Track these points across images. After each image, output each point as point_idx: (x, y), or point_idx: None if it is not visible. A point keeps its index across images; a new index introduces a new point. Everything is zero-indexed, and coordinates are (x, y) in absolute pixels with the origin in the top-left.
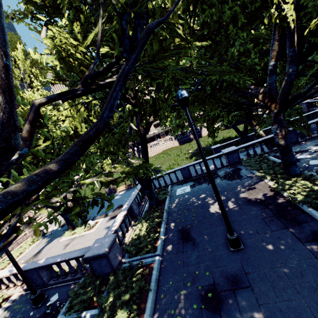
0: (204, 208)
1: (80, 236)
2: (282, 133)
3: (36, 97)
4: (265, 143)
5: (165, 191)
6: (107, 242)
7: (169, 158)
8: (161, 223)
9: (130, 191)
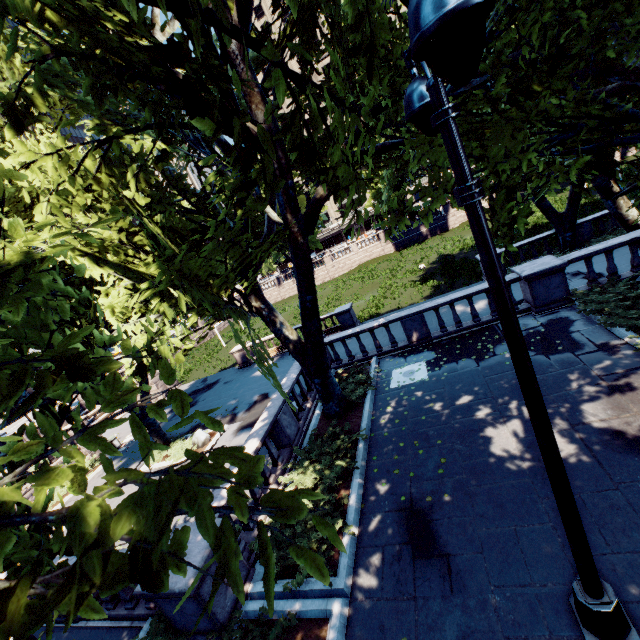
0: (472, 443)
1: (178, 466)
2: None
3: (40, 151)
4: None
5: (362, 376)
6: (199, 549)
7: (373, 282)
8: (351, 473)
9: (286, 361)
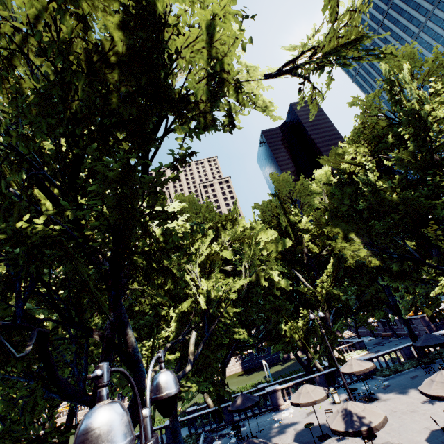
0: None
1: None
2: (172, 416)
3: None
4: (213, 416)
5: None
6: None
7: None
8: None
9: None
